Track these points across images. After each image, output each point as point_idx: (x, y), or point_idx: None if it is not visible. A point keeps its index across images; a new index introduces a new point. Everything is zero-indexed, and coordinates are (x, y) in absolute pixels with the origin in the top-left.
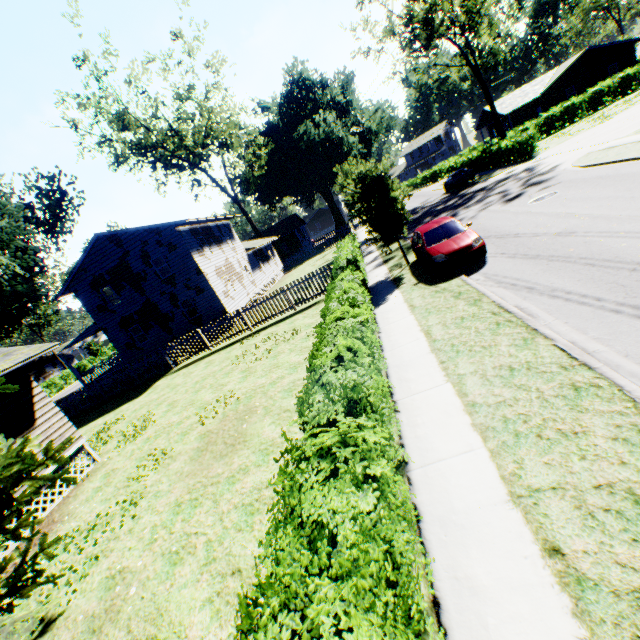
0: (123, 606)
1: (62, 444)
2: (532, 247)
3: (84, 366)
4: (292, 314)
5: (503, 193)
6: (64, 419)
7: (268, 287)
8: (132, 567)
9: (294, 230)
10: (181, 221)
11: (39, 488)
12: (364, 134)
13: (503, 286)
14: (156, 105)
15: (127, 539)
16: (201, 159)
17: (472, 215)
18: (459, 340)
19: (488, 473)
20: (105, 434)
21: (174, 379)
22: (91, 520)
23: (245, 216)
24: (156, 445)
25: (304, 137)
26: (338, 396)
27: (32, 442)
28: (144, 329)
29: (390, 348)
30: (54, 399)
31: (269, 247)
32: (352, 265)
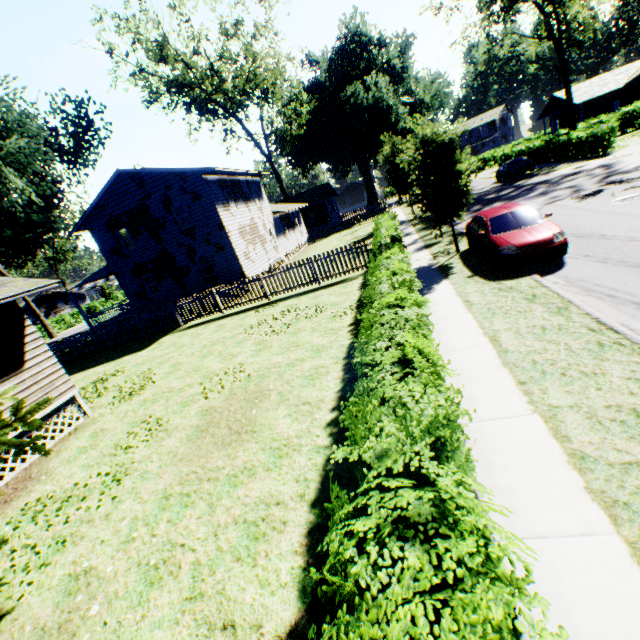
0: (80, 628)
1: (37, 405)
2: (630, 253)
3: (95, 307)
4: (316, 288)
5: (574, 188)
6: (57, 365)
7: (290, 256)
8: (100, 570)
9: (325, 200)
10: (210, 168)
11: (20, 437)
12: (415, 106)
13: (596, 296)
14: (199, 38)
15: (101, 527)
16: (239, 107)
17: (535, 208)
18: (543, 357)
19: (634, 585)
20: (102, 385)
21: (181, 338)
22: (68, 488)
23: (276, 177)
24: (152, 411)
25: (351, 99)
26: (421, 430)
27: (7, 393)
28: (157, 280)
29: (442, 350)
30: (62, 336)
31: (296, 214)
32: (400, 243)
